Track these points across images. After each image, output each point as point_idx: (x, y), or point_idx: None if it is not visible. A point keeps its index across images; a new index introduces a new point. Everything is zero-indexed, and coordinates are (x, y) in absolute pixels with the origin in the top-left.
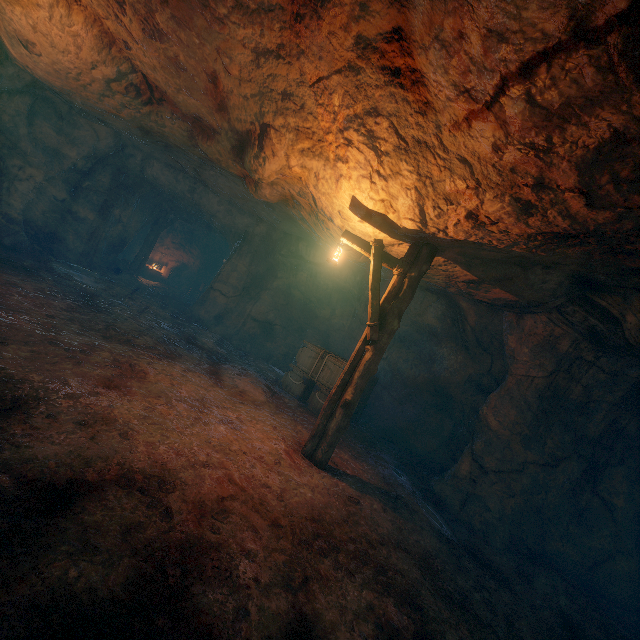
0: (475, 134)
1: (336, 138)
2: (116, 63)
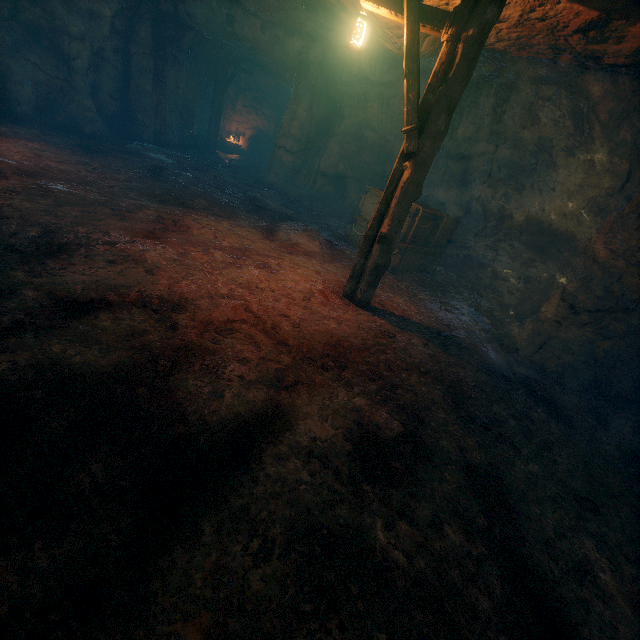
0: None
1: None
2: None
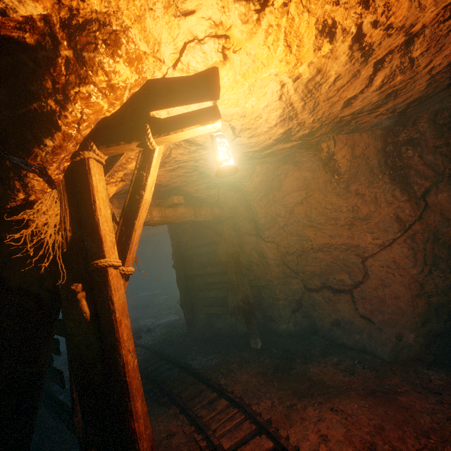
0: None
1: None
2: None
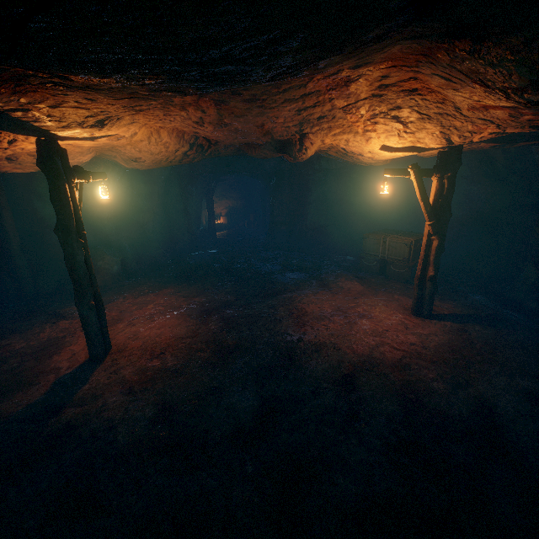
0: (492, 112)
1: (363, 123)
2: (188, 142)
